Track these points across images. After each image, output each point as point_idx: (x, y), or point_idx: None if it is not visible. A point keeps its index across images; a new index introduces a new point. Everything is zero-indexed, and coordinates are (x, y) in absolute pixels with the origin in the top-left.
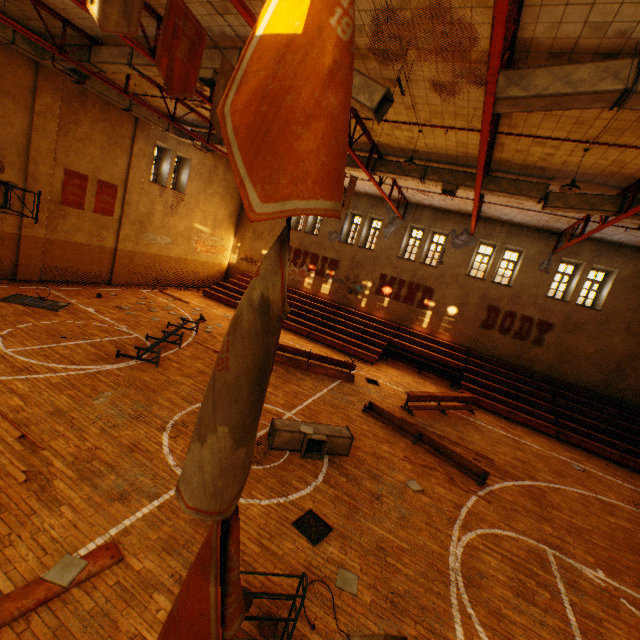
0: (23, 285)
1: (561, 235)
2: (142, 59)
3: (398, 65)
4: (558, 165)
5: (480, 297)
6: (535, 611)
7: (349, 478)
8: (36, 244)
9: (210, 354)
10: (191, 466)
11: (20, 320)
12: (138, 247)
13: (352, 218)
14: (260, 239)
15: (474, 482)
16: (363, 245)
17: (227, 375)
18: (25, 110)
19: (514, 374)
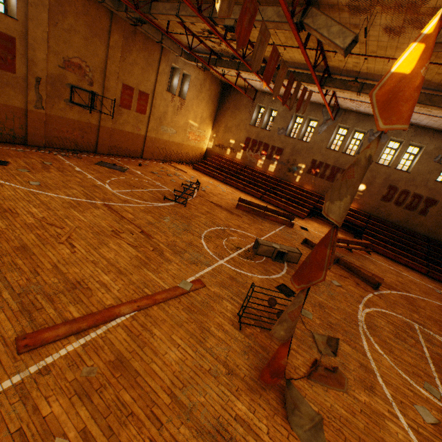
0: (101, 156)
1: None
2: (185, 12)
3: (364, 15)
4: None
5: (384, 179)
6: (405, 345)
7: None
8: (106, 131)
9: (209, 203)
10: (335, 208)
11: (110, 176)
12: (157, 135)
13: (295, 119)
14: (229, 132)
15: (371, 288)
16: (301, 138)
17: (353, 179)
18: (104, 45)
19: (401, 233)
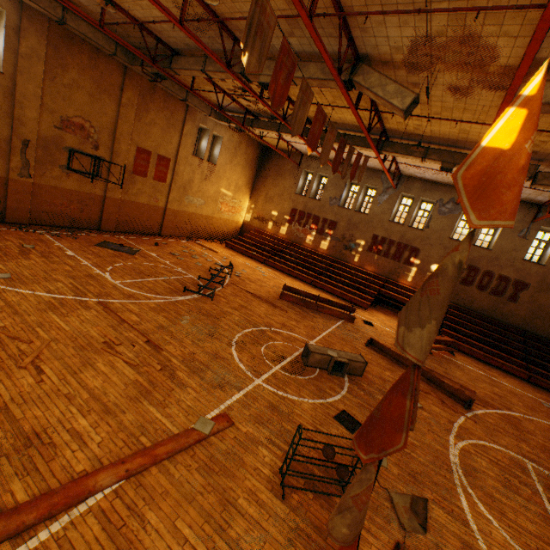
0: (105, 234)
1: (541, 206)
2: (213, 67)
3: (423, 73)
4: (549, 150)
5: None
6: (519, 499)
7: (365, 392)
8: (114, 203)
9: (244, 293)
10: (414, 339)
11: (114, 260)
12: (180, 207)
13: (350, 186)
14: (271, 202)
15: (461, 406)
16: (358, 209)
17: (438, 297)
18: (115, 103)
19: (489, 325)
